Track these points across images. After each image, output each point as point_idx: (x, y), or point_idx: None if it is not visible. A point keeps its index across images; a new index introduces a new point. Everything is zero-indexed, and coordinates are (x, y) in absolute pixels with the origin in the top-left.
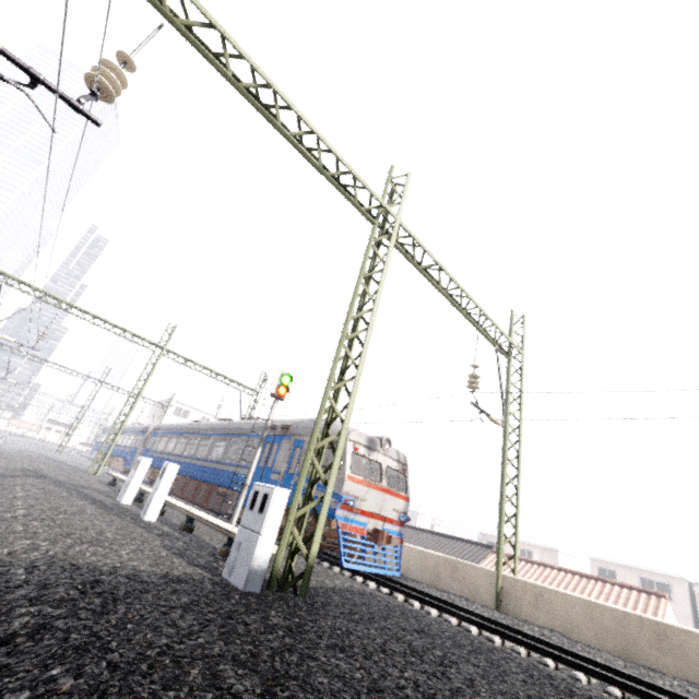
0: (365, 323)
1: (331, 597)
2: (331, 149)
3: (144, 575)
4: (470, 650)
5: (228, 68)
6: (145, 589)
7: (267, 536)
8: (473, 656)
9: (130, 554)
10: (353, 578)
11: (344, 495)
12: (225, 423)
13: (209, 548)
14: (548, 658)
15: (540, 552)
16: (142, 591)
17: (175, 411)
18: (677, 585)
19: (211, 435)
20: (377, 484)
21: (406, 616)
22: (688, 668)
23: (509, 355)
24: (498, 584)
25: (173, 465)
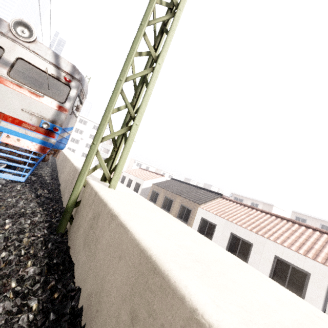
0: None
1: None
2: None
3: None
4: None
5: None
6: None
7: None
8: None
9: None
10: None
11: None
12: None
13: None
14: None
15: (262, 205)
16: None
17: (79, 120)
18: None
19: None
20: None
21: None
22: None
23: None
24: (72, 195)
25: None
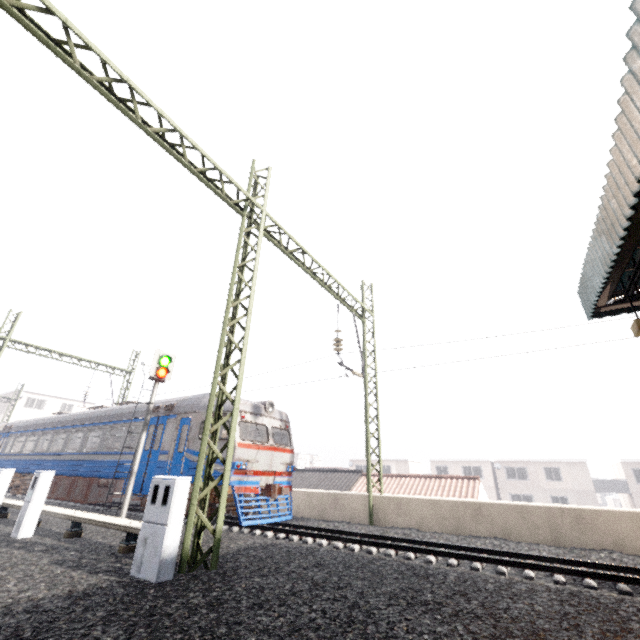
0: (244, 309)
1: (239, 560)
2: (195, 146)
3: (45, 602)
4: (357, 567)
5: (75, 58)
6: (53, 617)
7: (173, 525)
8: (360, 572)
9: (18, 584)
10: (252, 533)
11: (236, 461)
12: (98, 411)
13: (105, 549)
14: (410, 551)
15: (396, 464)
16: (51, 621)
17: (26, 402)
18: (485, 466)
19: (82, 426)
20: (265, 445)
21: (305, 555)
22: (494, 529)
23: (363, 318)
24: (370, 504)
25: (46, 473)
